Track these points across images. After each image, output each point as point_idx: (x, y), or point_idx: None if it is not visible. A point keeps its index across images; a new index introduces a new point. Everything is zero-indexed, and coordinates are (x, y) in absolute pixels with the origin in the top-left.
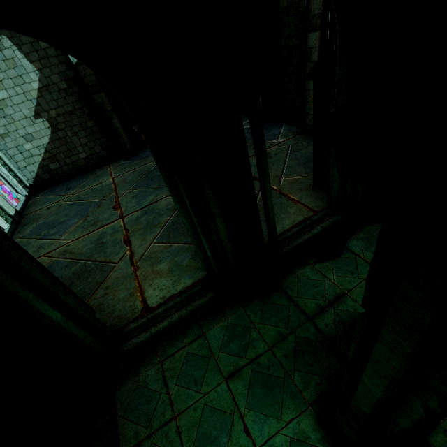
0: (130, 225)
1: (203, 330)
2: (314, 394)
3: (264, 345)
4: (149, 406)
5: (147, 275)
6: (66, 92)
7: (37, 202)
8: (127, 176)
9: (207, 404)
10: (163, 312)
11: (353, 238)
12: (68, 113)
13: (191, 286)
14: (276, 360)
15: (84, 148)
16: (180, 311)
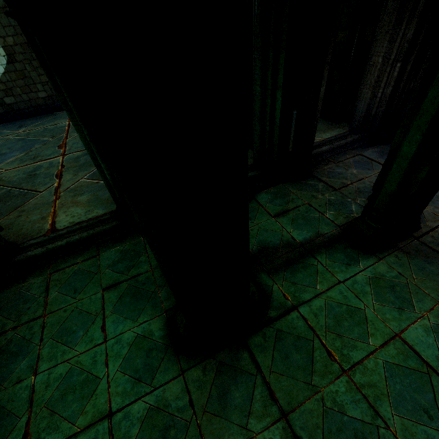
0: (68, 162)
1: (100, 252)
2: (172, 304)
3: (148, 266)
4: (24, 306)
5: (65, 204)
6: None
7: None
8: None
9: (78, 307)
10: (65, 233)
11: (264, 192)
12: (27, 44)
13: (102, 216)
14: (153, 278)
15: (45, 87)
16: (82, 234)
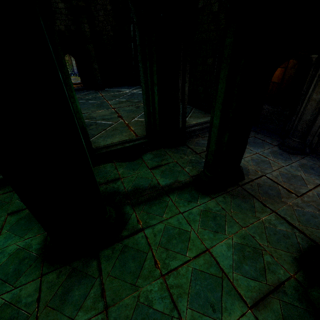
0: None
1: None
2: None
3: None
4: None
5: None
6: None
7: None
8: None
9: None
10: None
11: (149, 153)
12: None
13: None
14: None
15: None
16: None
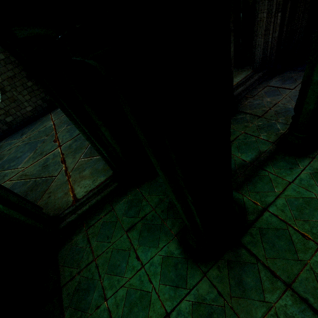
0: (65, 150)
1: (113, 206)
2: (178, 229)
3: (150, 208)
4: (79, 256)
5: (76, 180)
6: (5, 62)
7: (1, 147)
8: (63, 118)
9: (114, 248)
10: (86, 200)
11: None
12: (10, 78)
13: (104, 181)
14: (157, 214)
15: (29, 103)
16: (97, 197)
